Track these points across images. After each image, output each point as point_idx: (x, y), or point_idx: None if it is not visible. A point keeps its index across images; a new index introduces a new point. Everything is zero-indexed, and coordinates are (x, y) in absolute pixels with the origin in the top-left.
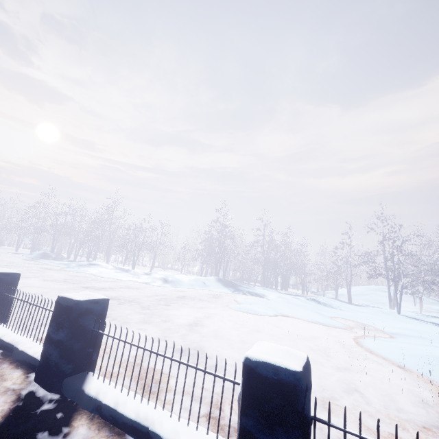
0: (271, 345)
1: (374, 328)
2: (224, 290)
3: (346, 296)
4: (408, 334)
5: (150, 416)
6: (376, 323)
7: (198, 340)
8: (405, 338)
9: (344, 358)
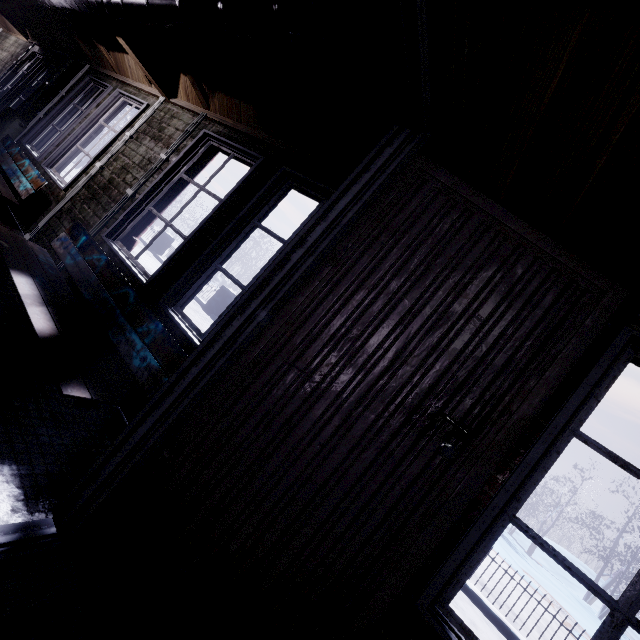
0: None
1: (574, 619)
2: None
3: (521, 538)
4: None
5: (503, 619)
6: (576, 615)
7: None
8: None
9: None
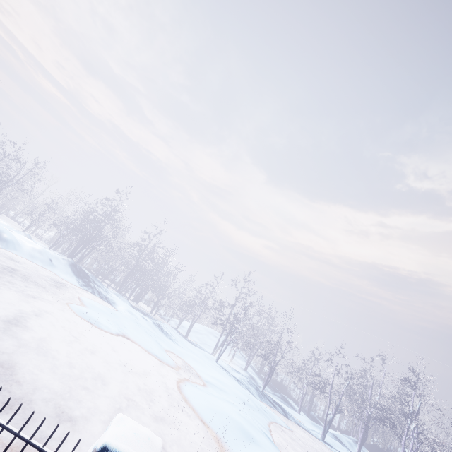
0: (135, 427)
1: (195, 371)
2: (72, 279)
3: (185, 329)
4: (216, 385)
5: None
6: (199, 367)
7: (11, 350)
8: (213, 389)
9: (164, 404)
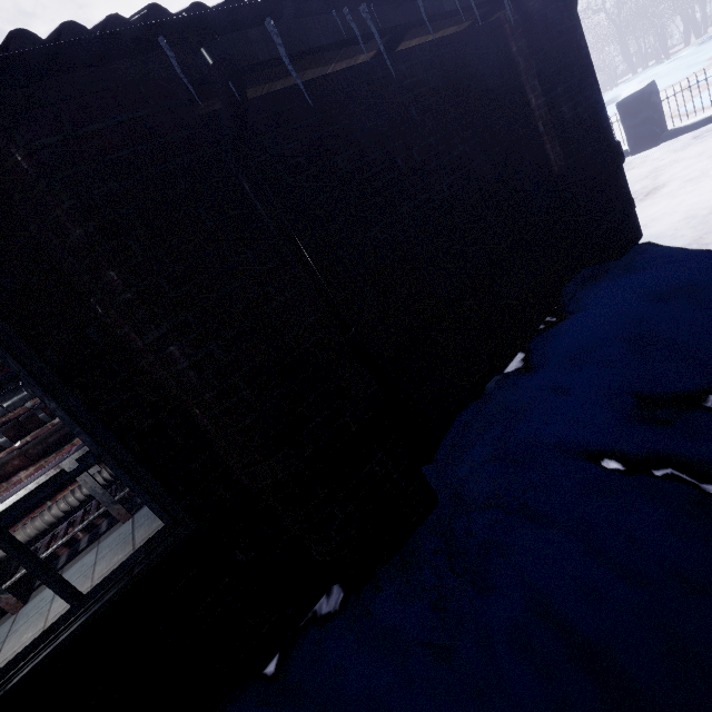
0: None
1: None
2: None
3: None
4: None
5: None
6: None
7: None
8: None
9: None
